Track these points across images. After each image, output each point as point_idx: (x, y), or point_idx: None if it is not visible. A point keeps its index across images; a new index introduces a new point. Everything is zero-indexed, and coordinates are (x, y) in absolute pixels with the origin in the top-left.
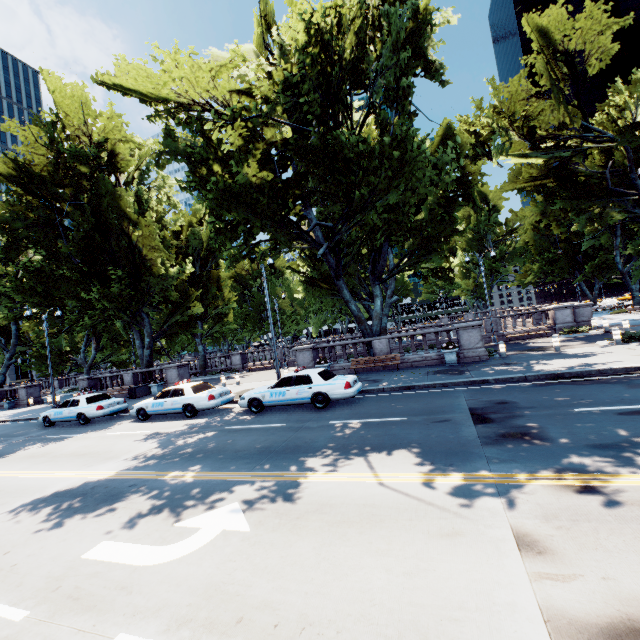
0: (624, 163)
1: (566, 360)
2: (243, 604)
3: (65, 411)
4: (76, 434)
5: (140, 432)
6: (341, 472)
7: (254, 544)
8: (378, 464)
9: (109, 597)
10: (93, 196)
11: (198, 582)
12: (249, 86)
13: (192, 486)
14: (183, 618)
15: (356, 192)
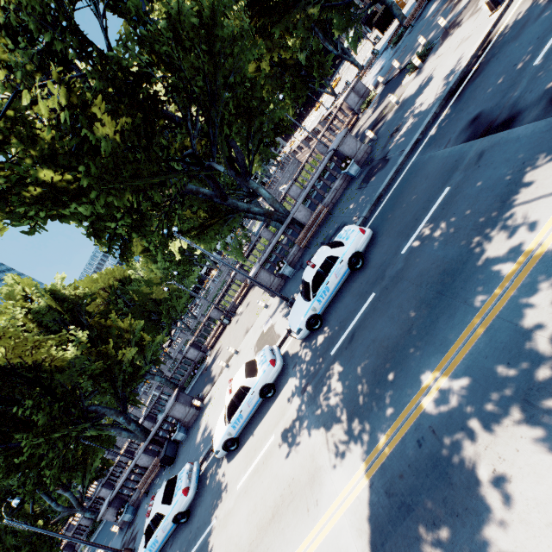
0: None
1: (425, 92)
2: None
3: (157, 536)
4: (207, 528)
5: (267, 448)
6: (549, 218)
7: None
8: (551, 188)
9: None
10: None
11: None
12: None
13: (476, 369)
14: None
15: (196, 89)
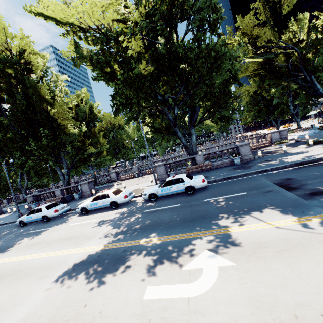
0: (296, 60)
1: (296, 156)
2: (285, 307)
3: (33, 216)
4: (48, 228)
5: (91, 221)
6: (246, 225)
7: (246, 271)
8: (262, 217)
9: (193, 320)
10: (25, 88)
11: (240, 299)
12: (124, 17)
13: (164, 245)
14: (258, 322)
15: (192, 77)
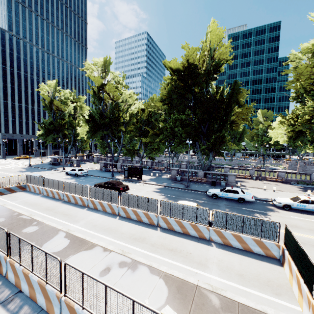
0: None
1: None
2: None
3: (230, 194)
4: (263, 211)
5: None
6: None
7: None
8: None
9: None
10: (234, 91)
11: None
12: None
13: None
14: None
15: None
